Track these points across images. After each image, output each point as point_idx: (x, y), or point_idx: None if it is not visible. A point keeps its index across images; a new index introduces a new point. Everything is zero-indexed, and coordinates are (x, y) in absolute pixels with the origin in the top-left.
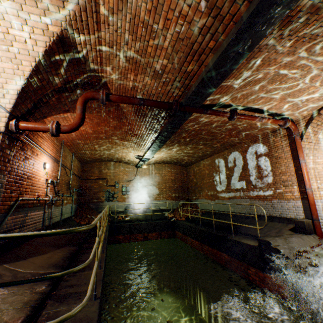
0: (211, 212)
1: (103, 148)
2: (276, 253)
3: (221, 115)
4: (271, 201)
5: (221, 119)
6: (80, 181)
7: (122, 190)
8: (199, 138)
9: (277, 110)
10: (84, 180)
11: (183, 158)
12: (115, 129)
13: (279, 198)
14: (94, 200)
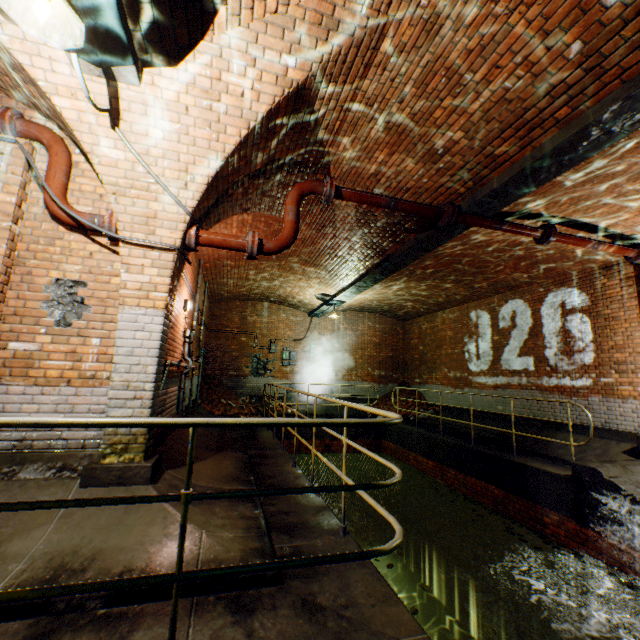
0: (454, 410)
1: (262, 276)
2: (610, 490)
3: (526, 233)
4: (587, 398)
5: (509, 239)
6: (206, 335)
7: (282, 357)
8: (451, 269)
9: (626, 229)
10: (213, 334)
11: (404, 305)
12: (302, 244)
13: (604, 393)
14: (231, 372)
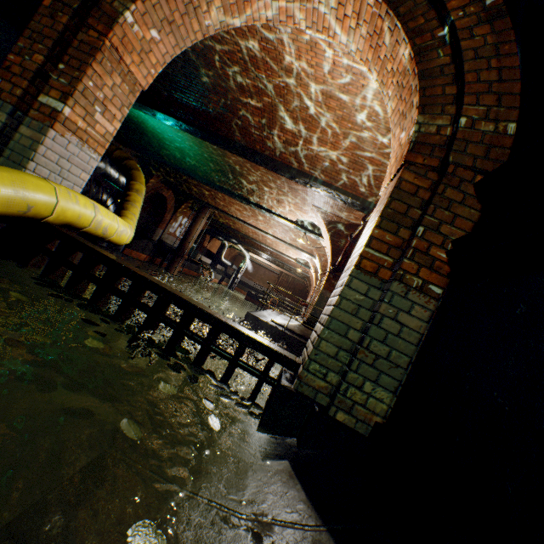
0: None
1: None
2: None
3: None
4: None
5: None
6: None
7: None
8: None
9: None
10: None
11: None
12: None
13: None
14: None
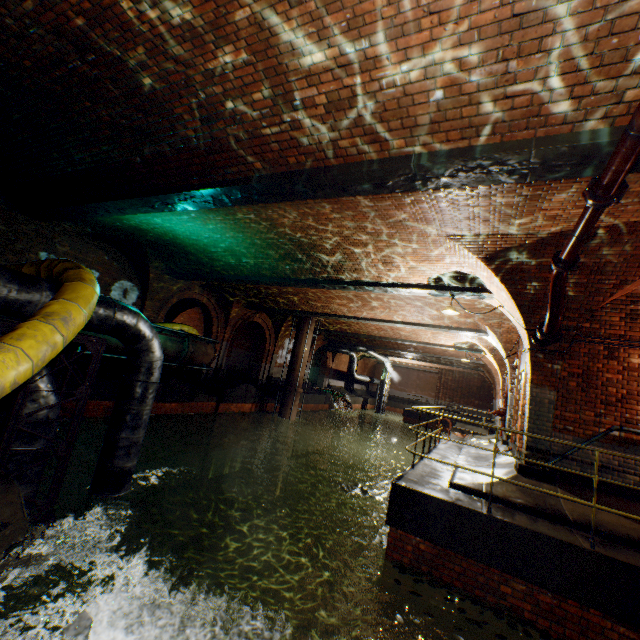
0: None
1: None
2: None
3: None
4: None
5: None
6: None
7: None
8: None
9: None
10: None
11: None
12: None
13: None
14: None
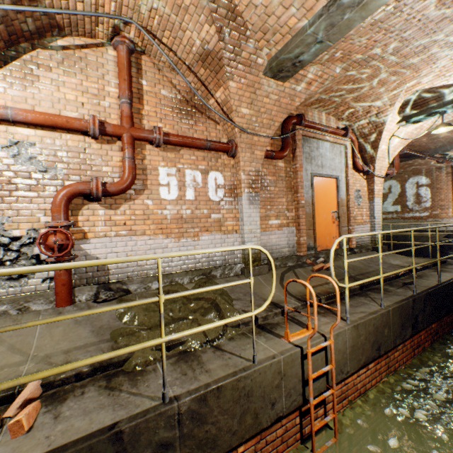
0: None
1: None
2: None
3: (438, 161)
4: (426, 220)
5: None
6: None
7: None
8: None
9: None
10: None
11: None
12: None
13: (434, 217)
14: None
